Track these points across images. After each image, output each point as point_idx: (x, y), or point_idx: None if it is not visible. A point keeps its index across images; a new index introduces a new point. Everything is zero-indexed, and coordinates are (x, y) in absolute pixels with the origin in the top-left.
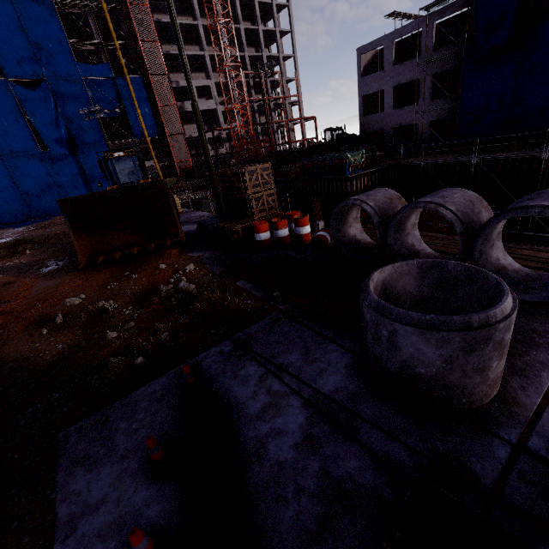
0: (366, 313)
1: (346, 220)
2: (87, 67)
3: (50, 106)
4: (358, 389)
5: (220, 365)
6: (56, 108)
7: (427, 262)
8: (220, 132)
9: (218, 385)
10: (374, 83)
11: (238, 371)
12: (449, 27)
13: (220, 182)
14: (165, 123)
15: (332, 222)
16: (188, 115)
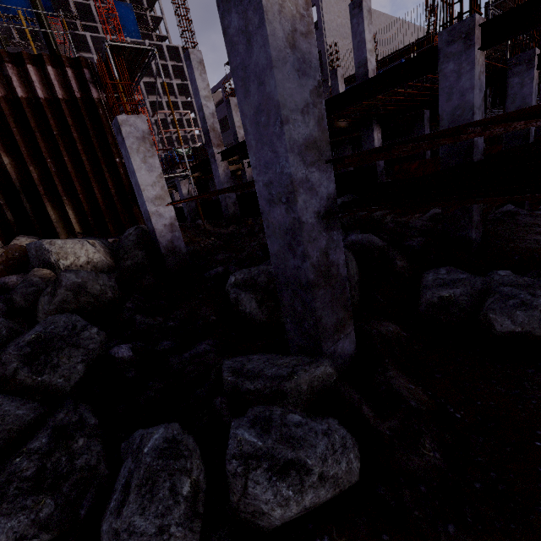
0: None
1: None
2: None
3: None
4: None
5: None
6: None
7: None
8: None
9: None
10: (222, 111)
11: None
12: None
13: None
14: None
15: None
16: None
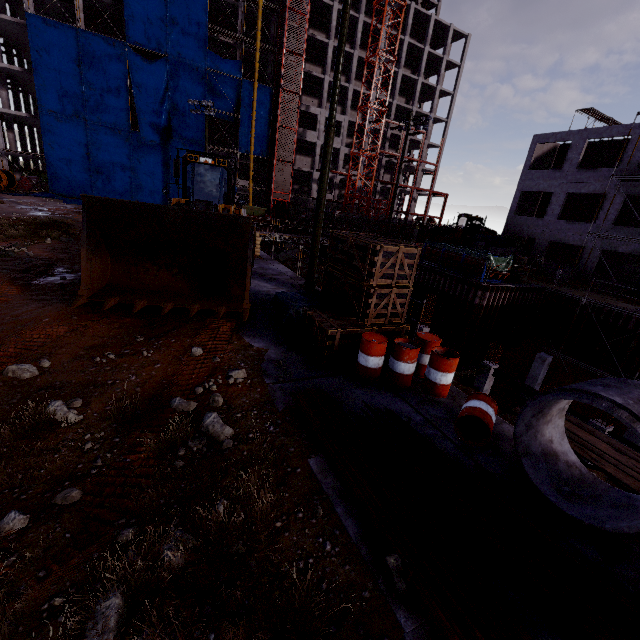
0: None
1: (549, 409)
2: (216, 58)
3: (160, 86)
4: None
5: None
6: (165, 90)
7: None
8: (334, 175)
9: None
10: (543, 181)
11: None
12: None
13: (331, 247)
14: (277, 145)
15: (528, 411)
16: (305, 145)
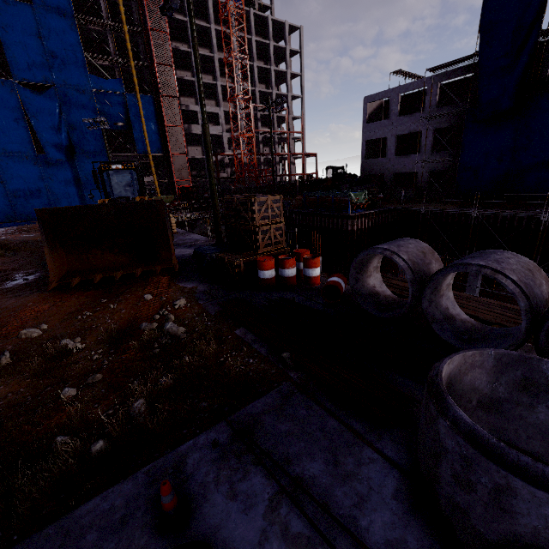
0: (446, 436)
1: (367, 268)
2: (98, 80)
3: (54, 112)
4: (423, 548)
5: (211, 468)
6: (60, 114)
7: (510, 354)
8: (223, 157)
9: (208, 509)
10: (378, 130)
11: (237, 482)
12: (451, 89)
13: (225, 208)
14: (169, 142)
15: (352, 270)
16: (193, 137)
